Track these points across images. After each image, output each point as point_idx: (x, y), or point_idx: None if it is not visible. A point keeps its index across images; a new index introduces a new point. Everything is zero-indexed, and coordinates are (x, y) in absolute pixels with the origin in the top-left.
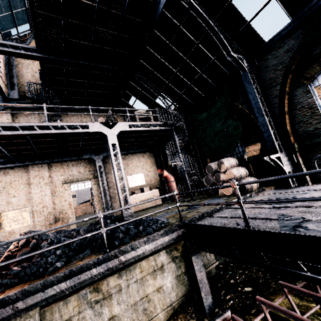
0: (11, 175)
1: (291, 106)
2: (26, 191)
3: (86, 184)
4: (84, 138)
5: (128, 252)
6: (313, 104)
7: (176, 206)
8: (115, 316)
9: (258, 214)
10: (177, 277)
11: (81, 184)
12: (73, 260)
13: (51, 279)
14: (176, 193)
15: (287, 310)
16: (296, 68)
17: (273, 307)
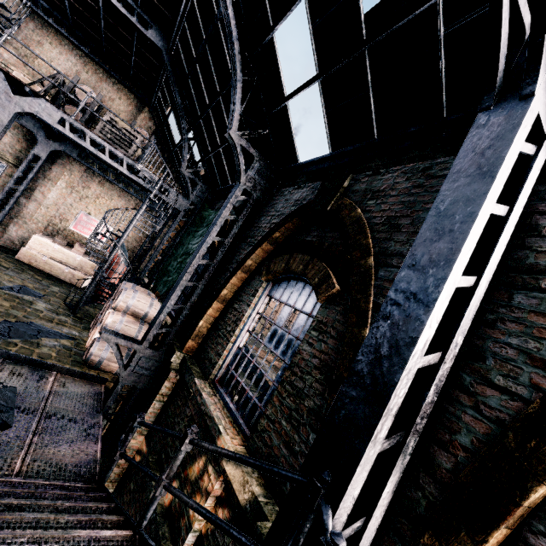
0: None
1: (236, 295)
2: None
3: None
4: None
5: None
6: (241, 318)
7: None
8: None
9: None
10: None
11: None
12: None
13: None
14: None
15: None
16: (284, 242)
17: None
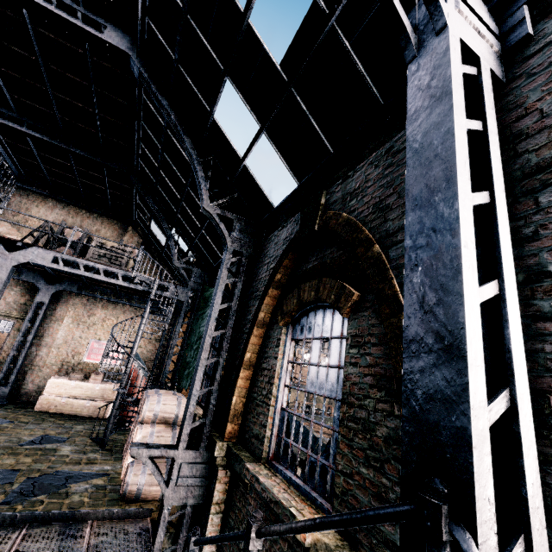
0: None
1: (260, 354)
2: None
3: (4, 323)
4: None
5: None
6: (273, 374)
7: None
8: None
9: None
10: None
11: None
12: None
13: None
14: None
15: None
16: (288, 281)
17: None
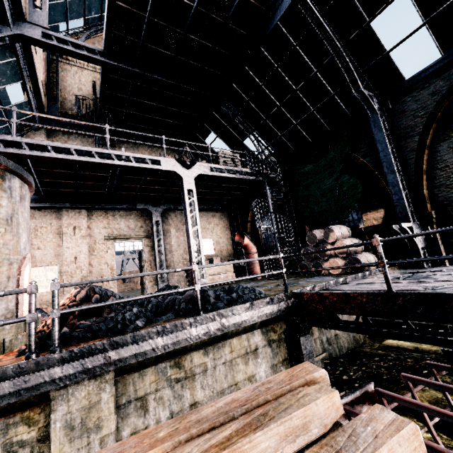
0: (38, 219)
1: (431, 164)
2: (55, 244)
3: (136, 244)
4: (145, 179)
5: (228, 317)
6: None
7: (281, 272)
8: (197, 402)
9: (394, 287)
10: (273, 366)
11: (129, 243)
12: (156, 321)
13: (142, 333)
14: (282, 256)
15: (445, 384)
16: (442, 116)
17: (425, 383)
